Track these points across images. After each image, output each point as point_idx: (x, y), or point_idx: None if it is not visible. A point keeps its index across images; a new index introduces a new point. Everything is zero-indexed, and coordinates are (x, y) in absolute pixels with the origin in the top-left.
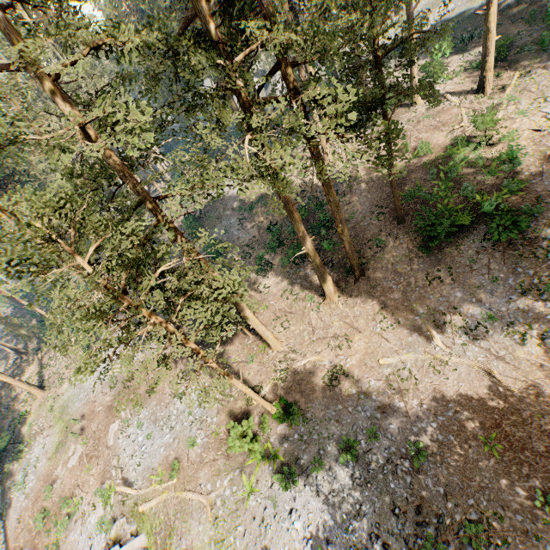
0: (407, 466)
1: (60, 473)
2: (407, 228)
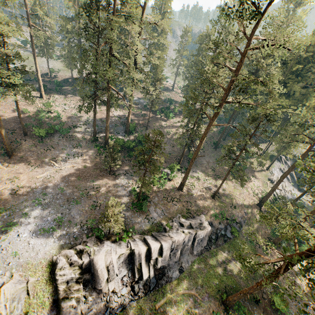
0: (60, 195)
1: None
2: (30, 136)
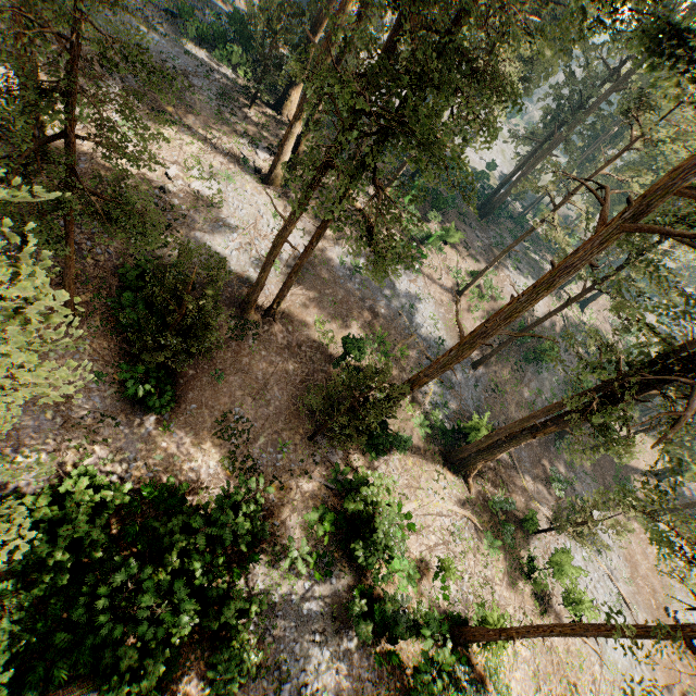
0: None
1: None
2: None
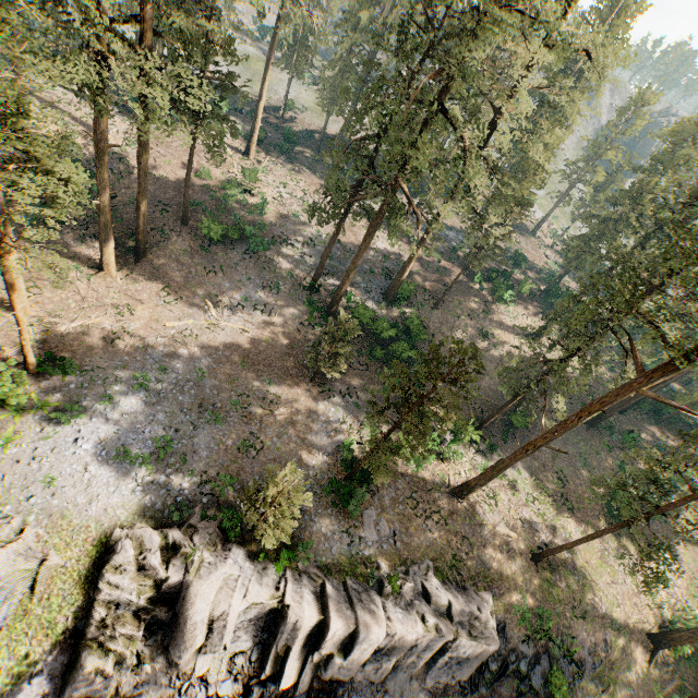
0: (192, 385)
1: None
2: (190, 230)
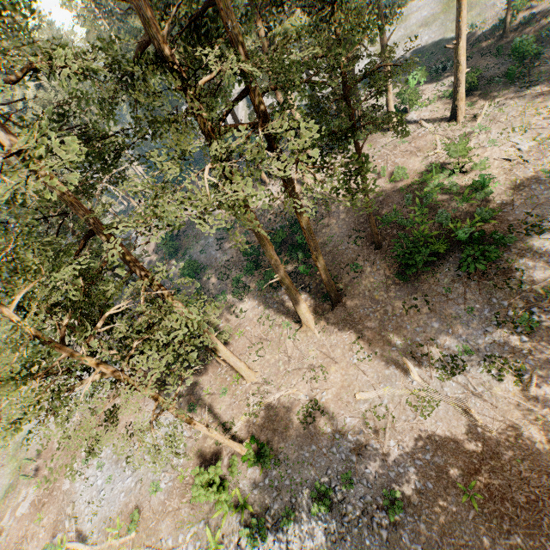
0: (384, 518)
1: (7, 522)
2: (384, 253)
